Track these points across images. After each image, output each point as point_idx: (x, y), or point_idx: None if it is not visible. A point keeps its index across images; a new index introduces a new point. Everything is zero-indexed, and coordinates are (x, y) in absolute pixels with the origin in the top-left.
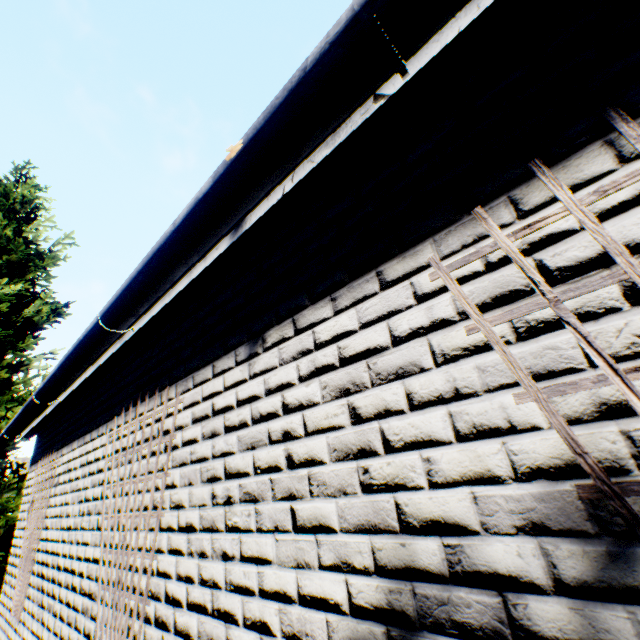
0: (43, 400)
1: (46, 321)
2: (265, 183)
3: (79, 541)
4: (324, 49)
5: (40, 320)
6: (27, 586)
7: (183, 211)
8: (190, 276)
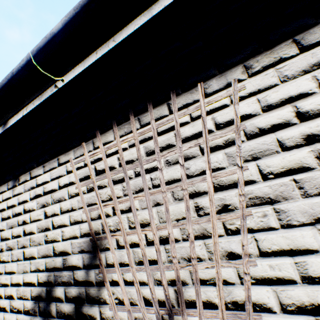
0: None
1: None
2: (9, 112)
3: None
4: (19, 68)
5: None
6: None
7: None
8: None
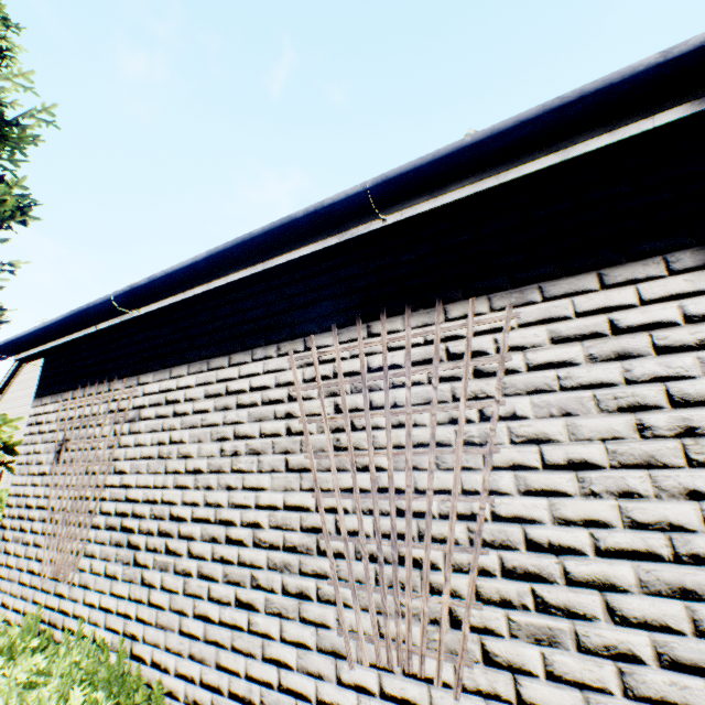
0: (128, 305)
1: (7, 219)
2: None
3: (232, 486)
4: None
5: (0, 215)
6: (84, 542)
7: (702, 34)
8: (563, 152)
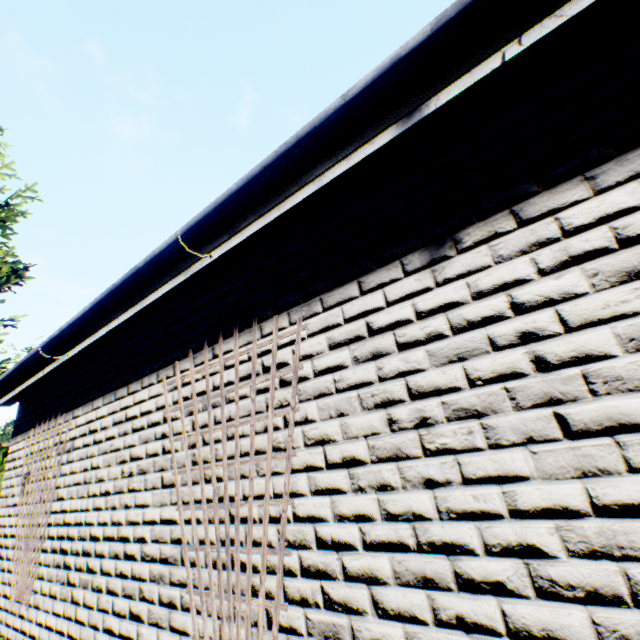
0: (52, 353)
1: (5, 283)
2: (502, 36)
3: (128, 505)
4: None
5: None
6: (36, 566)
7: (365, 77)
8: (319, 181)
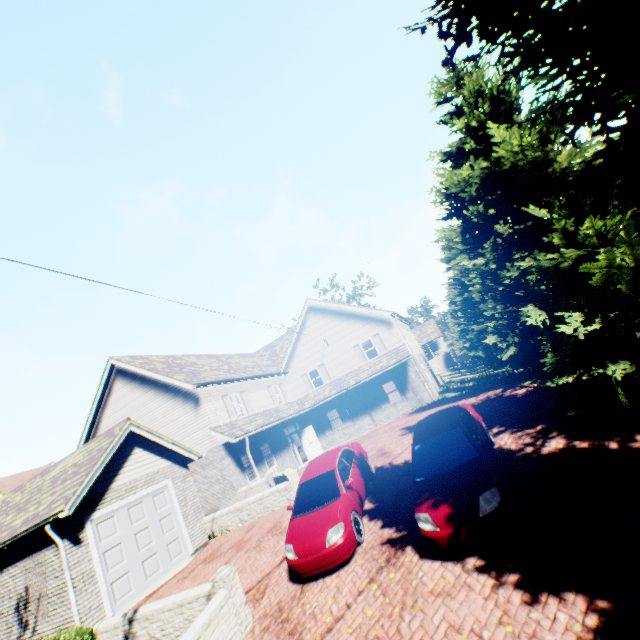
0: None
1: None
2: None
3: None
4: None
5: None
6: None
7: None
8: None
